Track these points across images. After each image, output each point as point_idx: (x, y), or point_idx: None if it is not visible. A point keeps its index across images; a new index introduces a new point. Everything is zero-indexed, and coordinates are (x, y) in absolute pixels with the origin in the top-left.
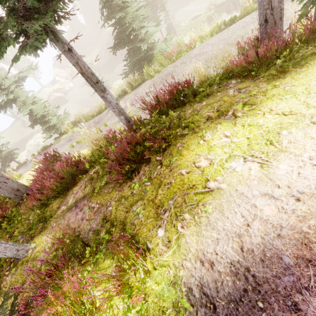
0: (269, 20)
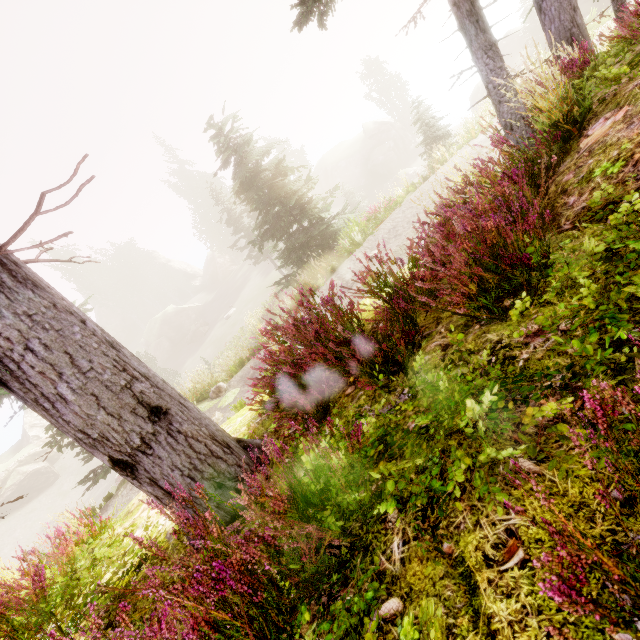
0: (579, 40)
